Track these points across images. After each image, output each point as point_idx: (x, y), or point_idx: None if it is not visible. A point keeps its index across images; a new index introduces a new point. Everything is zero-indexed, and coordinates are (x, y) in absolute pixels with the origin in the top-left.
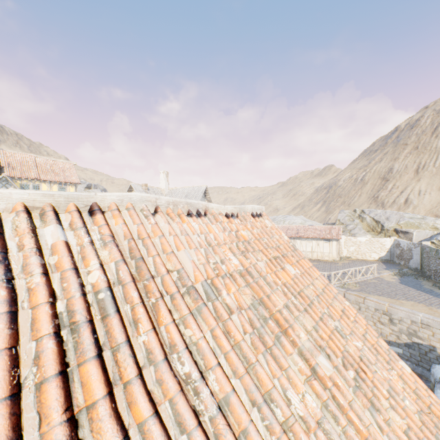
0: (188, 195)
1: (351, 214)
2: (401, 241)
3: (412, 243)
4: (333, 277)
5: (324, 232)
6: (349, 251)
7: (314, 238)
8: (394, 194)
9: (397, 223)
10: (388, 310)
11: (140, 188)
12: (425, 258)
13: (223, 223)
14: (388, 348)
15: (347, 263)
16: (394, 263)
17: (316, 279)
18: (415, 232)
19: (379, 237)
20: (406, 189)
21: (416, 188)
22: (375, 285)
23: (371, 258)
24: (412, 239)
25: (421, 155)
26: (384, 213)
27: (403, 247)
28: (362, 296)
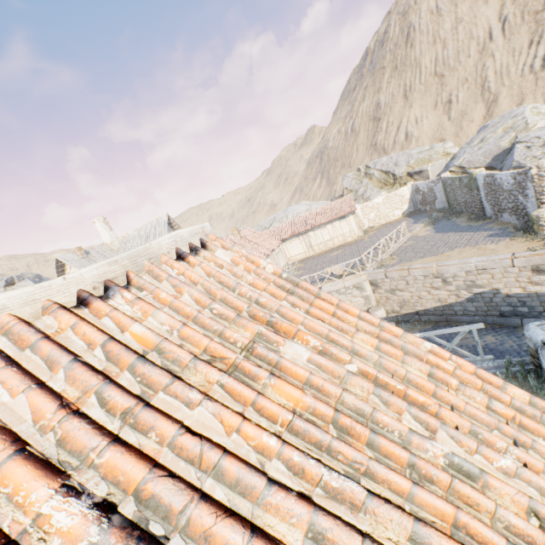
0: (148, 237)
1: (356, 175)
2: (419, 184)
3: (431, 181)
4: (365, 260)
5: (336, 210)
6: (370, 219)
7: (328, 222)
8: (392, 133)
9: (407, 166)
10: (437, 271)
11: (74, 257)
12: (449, 192)
13: (42, 346)
14: (529, 398)
15: (373, 235)
16: (420, 212)
17: (357, 332)
18: (429, 167)
19: (395, 189)
20: (402, 122)
21: (411, 116)
22: (413, 247)
23: (396, 217)
24: (429, 177)
25: (403, 74)
26: (390, 159)
27: (424, 190)
28: (405, 268)
